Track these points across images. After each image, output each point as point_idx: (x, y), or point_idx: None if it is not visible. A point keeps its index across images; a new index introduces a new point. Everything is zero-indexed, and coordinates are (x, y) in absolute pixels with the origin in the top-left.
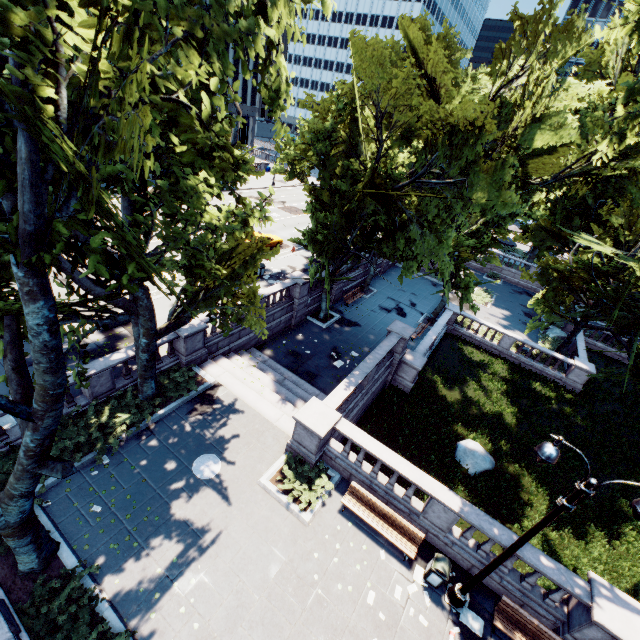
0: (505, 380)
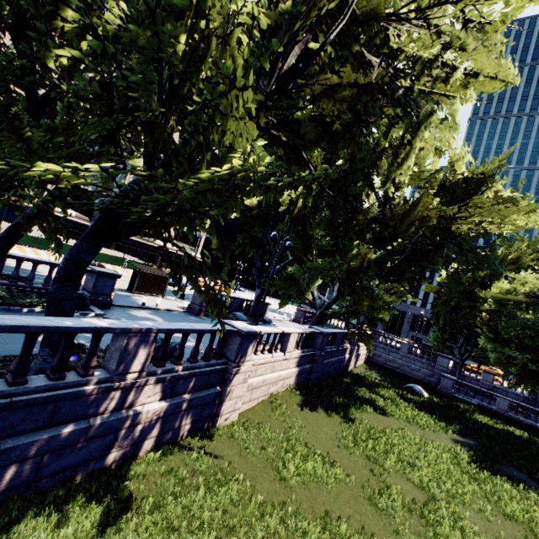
0: (534, 440)
